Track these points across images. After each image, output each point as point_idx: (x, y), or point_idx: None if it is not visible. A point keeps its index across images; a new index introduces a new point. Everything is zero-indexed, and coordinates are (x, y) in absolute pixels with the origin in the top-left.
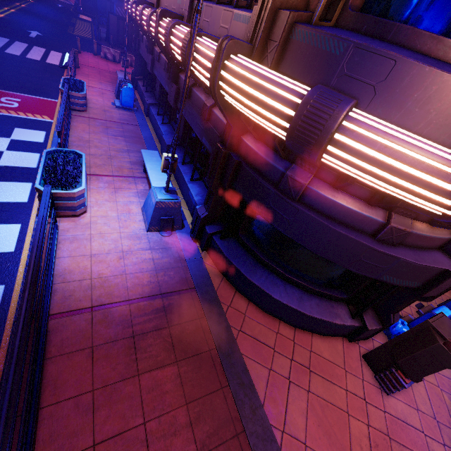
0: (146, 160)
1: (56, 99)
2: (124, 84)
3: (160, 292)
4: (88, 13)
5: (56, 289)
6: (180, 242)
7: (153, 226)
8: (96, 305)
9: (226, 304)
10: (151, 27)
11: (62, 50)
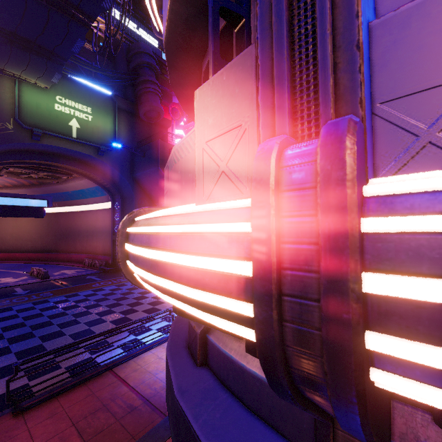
0: None
1: None
2: None
3: (148, 398)
4: None
5: (129, 362)
6: None
7: None
8: (124, 378)
9: None
10: None
11: None
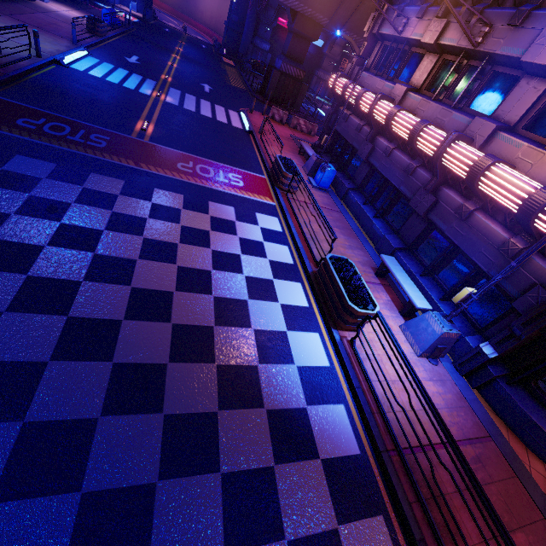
0: (393, 269)
1: (263, 175)
2: (325, 165)
3: (465, 437)
4: (228, 55)
5: (388, 418)
6: (450, 374)
7: (426, 352)
8: (426, 443)
9: (526, 462)
10: (421, 138)
11: (235, 108)
